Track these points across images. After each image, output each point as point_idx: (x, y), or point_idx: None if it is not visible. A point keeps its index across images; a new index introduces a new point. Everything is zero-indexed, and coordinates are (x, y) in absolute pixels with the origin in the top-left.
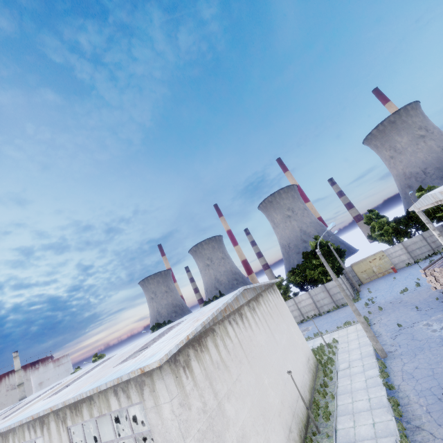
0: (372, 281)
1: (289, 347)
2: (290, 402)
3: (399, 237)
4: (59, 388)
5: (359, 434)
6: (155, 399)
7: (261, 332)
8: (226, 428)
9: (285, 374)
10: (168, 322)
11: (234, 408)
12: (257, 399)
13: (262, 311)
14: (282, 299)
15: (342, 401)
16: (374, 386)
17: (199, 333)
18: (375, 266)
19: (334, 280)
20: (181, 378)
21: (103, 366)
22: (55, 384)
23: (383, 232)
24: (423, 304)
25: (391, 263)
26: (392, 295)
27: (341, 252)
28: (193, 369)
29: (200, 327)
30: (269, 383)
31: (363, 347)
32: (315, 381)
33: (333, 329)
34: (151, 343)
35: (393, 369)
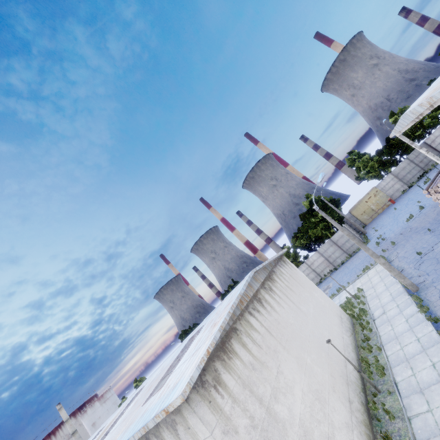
0: (374, 219)
1: (319, 314)
2: (339, 371)
3: (386, 169)
4: (100, 439)
5: (422, 381)
6: (193, 437)
7: (286, 310)
8: (284, 434)
9: (324, 343)
10: (193, 326)
11: (286, 406)
12: (306, 383)
13: (280, 288)
14: (295, 267)
15: (391, 350)
16: (418, 324)
17: (221, 340)
18: (372, 204)
19: (342, 231)
20: (216, 401)
21: (135, 403)
22: (98, 430)
23: (369, 169)
24: (434, 225)
25: (387, 196)
26: (399, 226)
27: (336, 202)
28: (226, 383)
29: (219, 334)
30: (312, 360)
31: (391, 287)
32: (355, 338)
33: (353, 279)
34: (176, 363)
35: (430, 300)
